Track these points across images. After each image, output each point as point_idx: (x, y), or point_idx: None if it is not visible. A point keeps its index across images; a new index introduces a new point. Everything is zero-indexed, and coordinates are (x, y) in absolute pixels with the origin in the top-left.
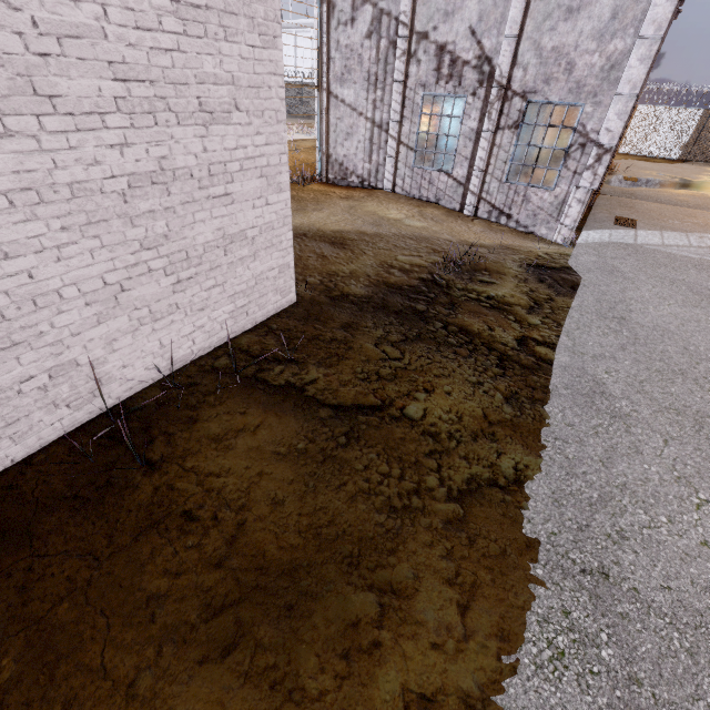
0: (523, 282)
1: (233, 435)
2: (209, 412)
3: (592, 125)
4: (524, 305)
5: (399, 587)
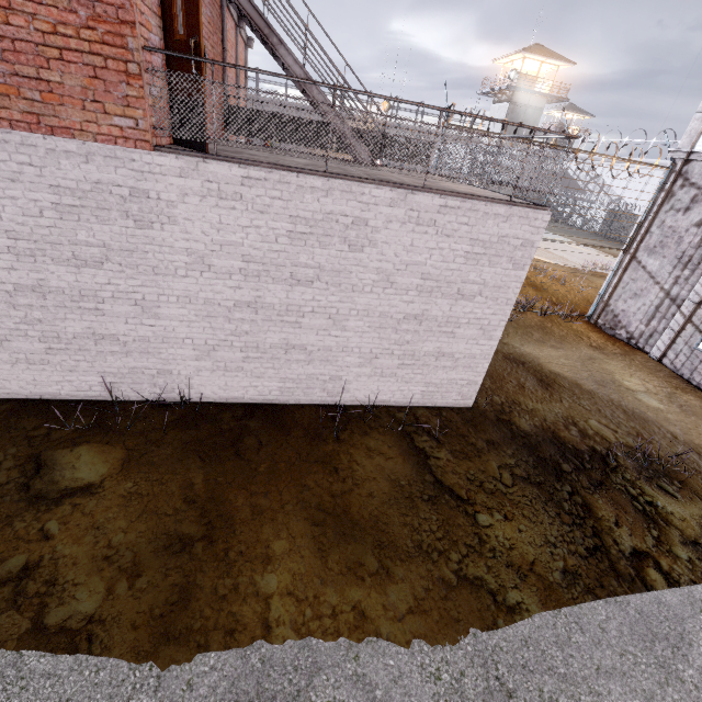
0: None
1: (377, 452)
2: (375, 434)
3: None
4: (687, 534)
5: (391, 574)
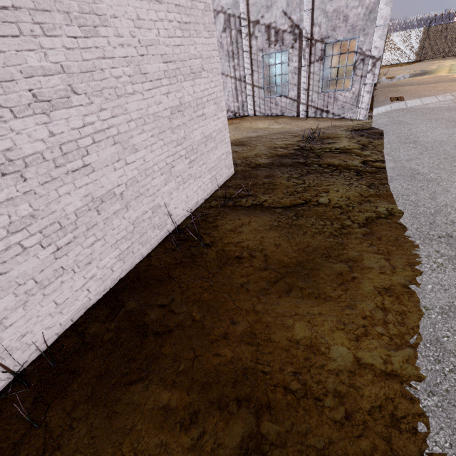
0: (351, 138)
1: (239, 227)
2: (221, 222)
3: (366, 47)
4: (357, 148)
5: (354, 259)
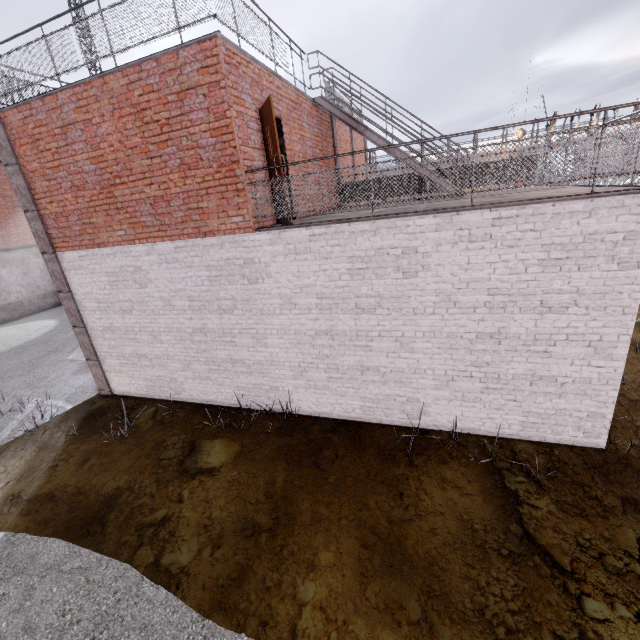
0: None
1: (452, 485)
2: (455, 464)
3: None
4: None
5: (435, 632)
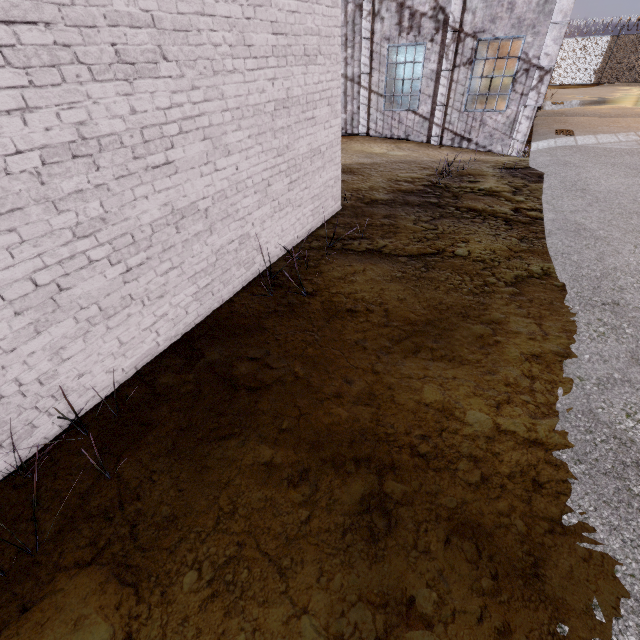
0: (501, 178)
1: (351, 276)
2: (326, 267)
3: (533, 53)
4: (508, 191)
5: (497, 322)
